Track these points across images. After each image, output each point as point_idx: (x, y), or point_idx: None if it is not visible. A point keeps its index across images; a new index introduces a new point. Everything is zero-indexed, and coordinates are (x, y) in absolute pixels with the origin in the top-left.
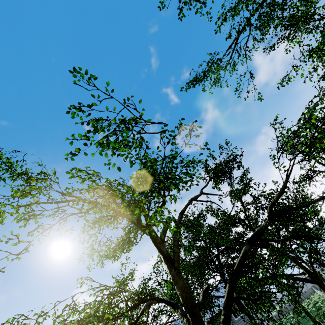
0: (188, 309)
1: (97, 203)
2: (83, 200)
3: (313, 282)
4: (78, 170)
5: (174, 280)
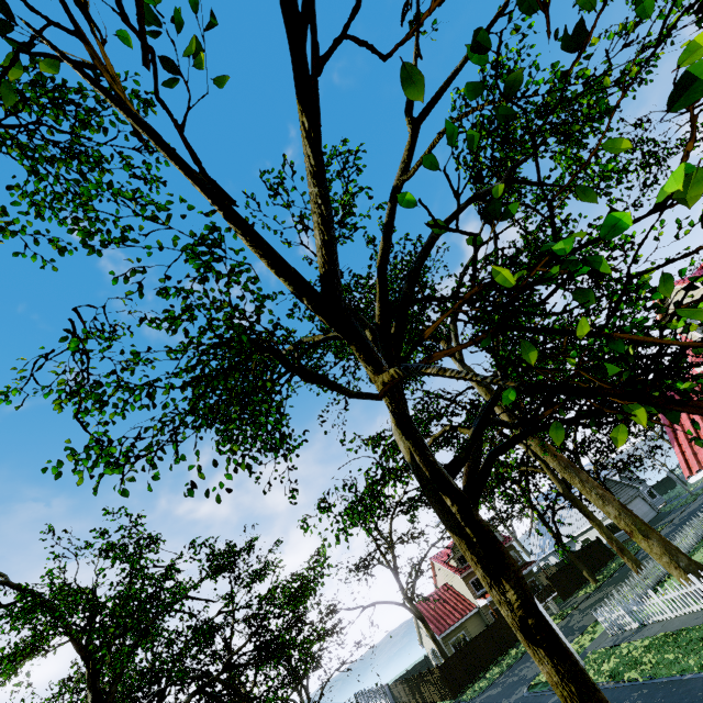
0: None
1: (37, 601)
2: (12, 584)
3: None
4: (67, 592)
5: None
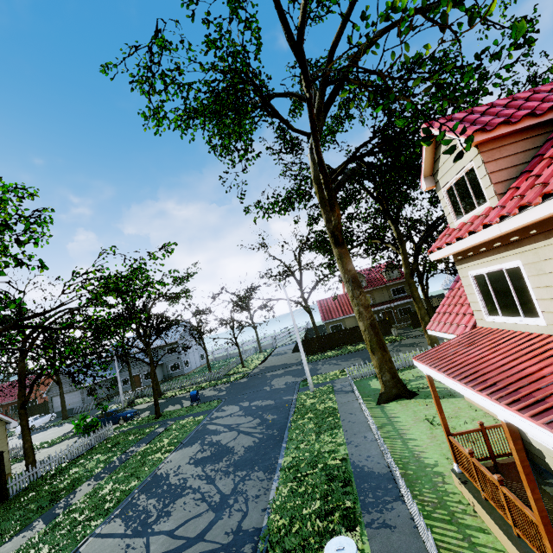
0: (19, 375)
1: None
2: None
3: (149, 364)
4: None
5: (19, 362)
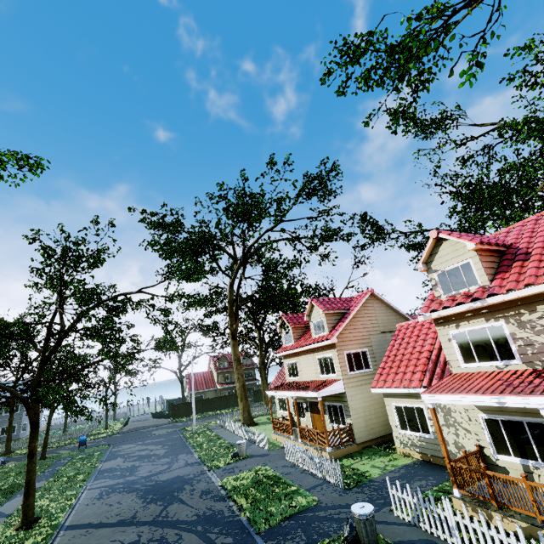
0: None
1: None
2: None
3: (50, 407)
4: None
5: None
